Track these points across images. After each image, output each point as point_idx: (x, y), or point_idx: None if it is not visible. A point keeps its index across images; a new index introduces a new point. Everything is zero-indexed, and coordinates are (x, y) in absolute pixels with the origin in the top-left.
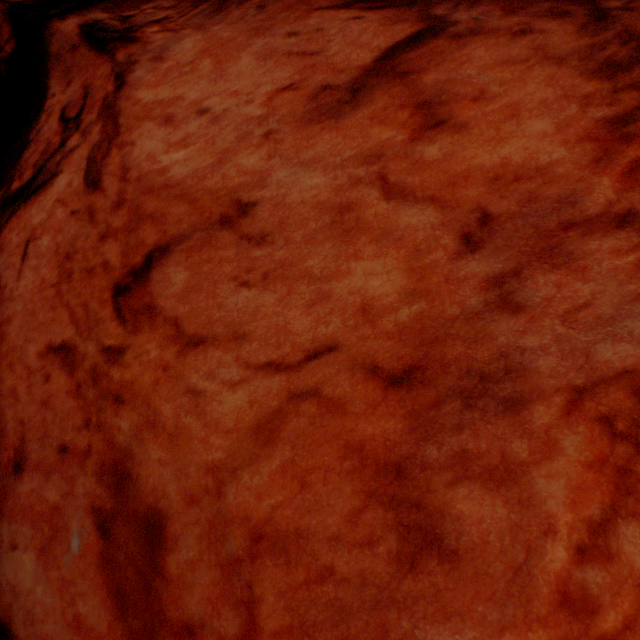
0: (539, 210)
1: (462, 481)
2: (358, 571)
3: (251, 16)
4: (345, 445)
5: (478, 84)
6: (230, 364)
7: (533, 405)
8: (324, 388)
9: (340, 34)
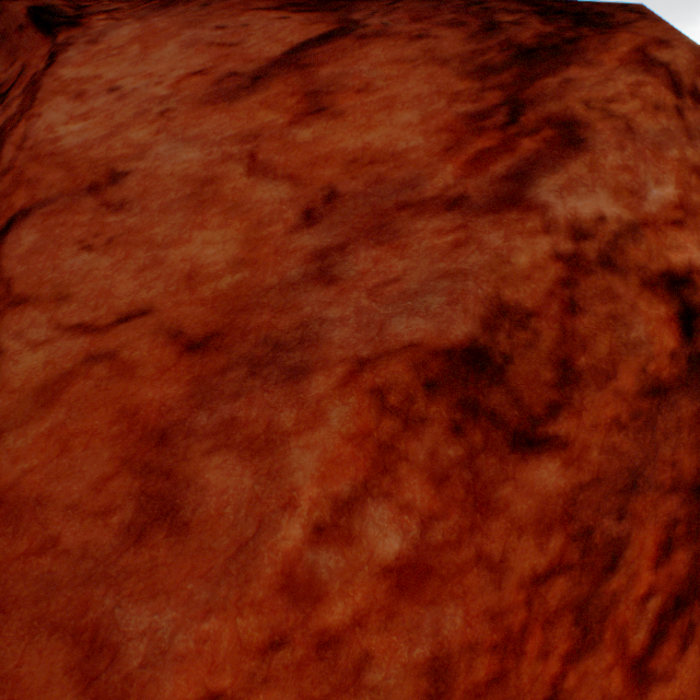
0: (382, 191)
1: (221, 450)
2: (83, 543)
3: (193, 12)
4: (121, 409)
5: (367, 78)
6: (42, 324)
7: (315, 375)
8: (123, 351)
9: (262, 30)
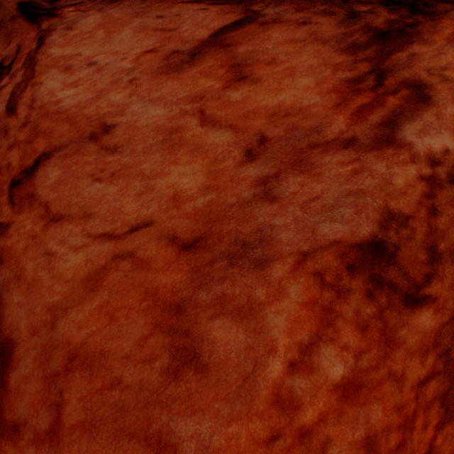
0: (297, 135)
1: (219, 316)
2: (139, 380)
3: (136, 4)
4: (145, 291)
5: (272, 54)
6: (77, 234)
7: (274, 264)
8: (138, 251)
9: (191, 18)
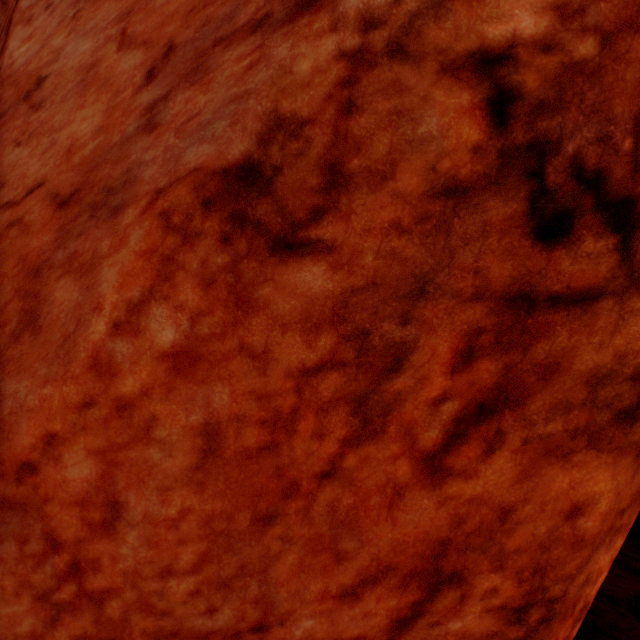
0: (207, 33)
1: (66, 275)
2: None
3: None
4: (20, 257)
5: None
6: None
7: (128, 209)
8: (27, 216)
9: None
